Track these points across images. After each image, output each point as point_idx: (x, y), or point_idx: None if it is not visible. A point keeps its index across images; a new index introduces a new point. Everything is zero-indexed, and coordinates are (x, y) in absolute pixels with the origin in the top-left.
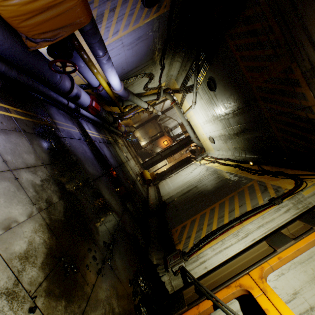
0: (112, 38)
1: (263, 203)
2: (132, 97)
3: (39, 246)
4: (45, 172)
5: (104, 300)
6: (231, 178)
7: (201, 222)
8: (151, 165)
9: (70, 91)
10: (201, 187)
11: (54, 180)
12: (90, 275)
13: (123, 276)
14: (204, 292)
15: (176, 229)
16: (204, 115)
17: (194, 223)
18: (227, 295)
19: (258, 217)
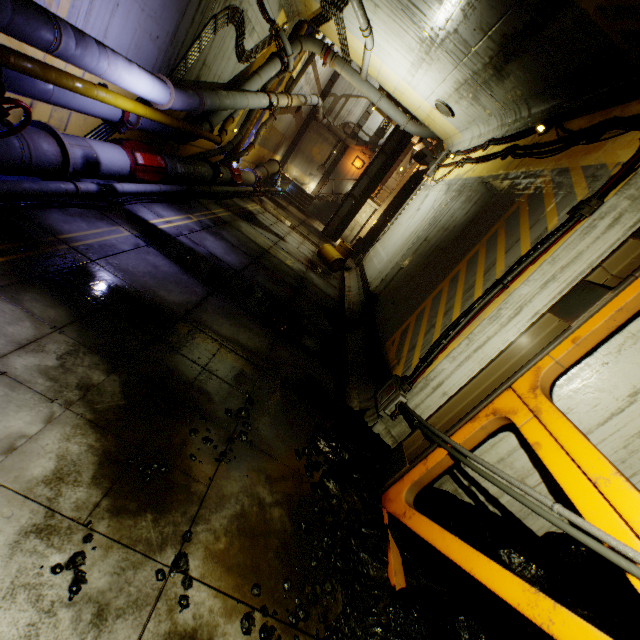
0: None
1: (556, 225)
2: (215, 99)
3: (80, 457)
4: (63, 340)
5: (237, 494)
6: (495, 189)
7: (433, 312)
8: (341, 226)
9: (64, 160)
10: (434, 238)
11: (88, 347)
12: (202, 468)
13: (280, 449)
14: (432, 437)
15: (393, 340)
16: (401, 52)
17: (421, 319)
18: (471, 433)
19: (542, 263)
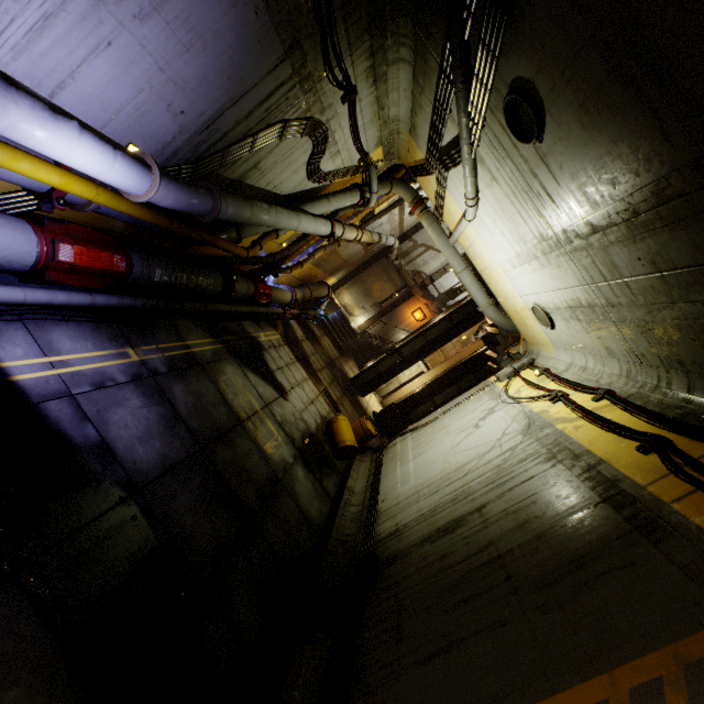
0: None
1: None
2: (244, 210)
3: None
4: None
5: None
6: (632, 518)
7: None
8: (376, 381)
9: None
10: (497, 524)
11: None
12: None
13: None
14: None
15: None
16: (508, 237)
17: None
18: None
19: None
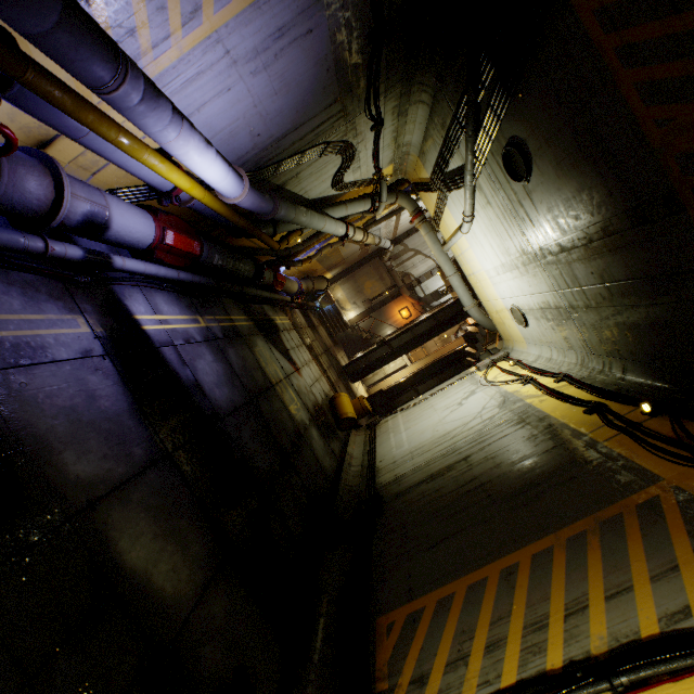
0: (188, 36)
1: None
2: (291, 212)
3: None
4: None
5: None
6: (576, 452)
7: (467, 621)
8: (366, 369)
9: (52, 210)
10: (480, 466)
11: None
12: None
13: None
14: None
15: (391, 622)
16: (496, 250)
17: (444, 618)
18: None
19: None
